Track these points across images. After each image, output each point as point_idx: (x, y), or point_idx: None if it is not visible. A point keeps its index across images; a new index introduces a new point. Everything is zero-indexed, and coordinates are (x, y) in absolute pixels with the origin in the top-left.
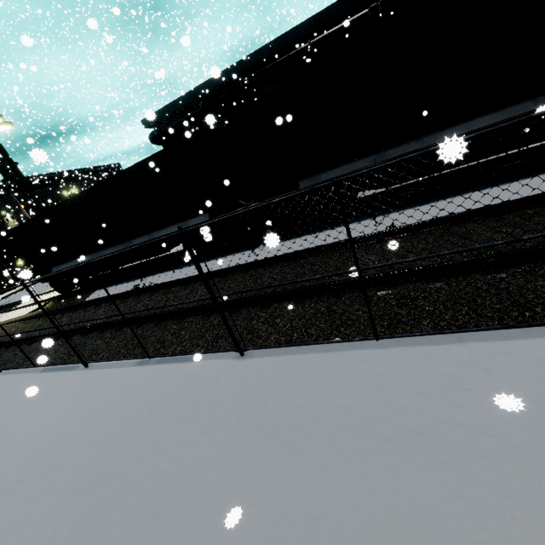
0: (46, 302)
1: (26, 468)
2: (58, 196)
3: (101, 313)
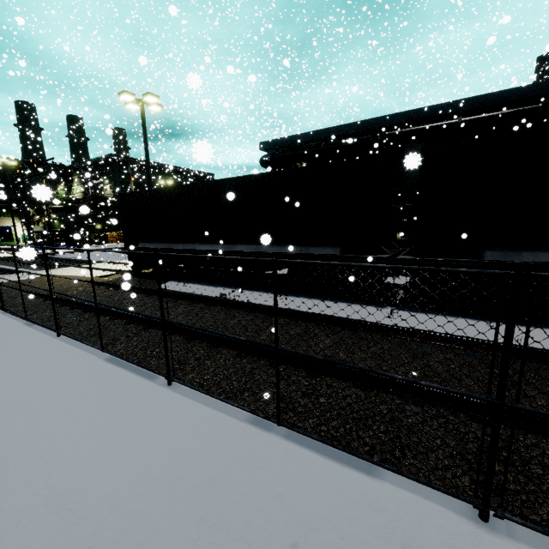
0: (115, 272)
1: None
2: (154, 183)
3: (182, 312)
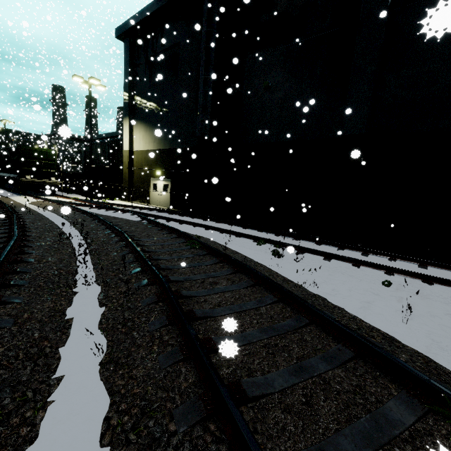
0: None
1: None
2: None
3: None
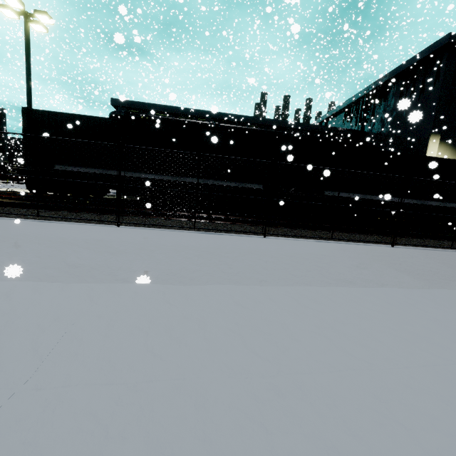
0: None
1: (356, 260)
2: None
3: None
